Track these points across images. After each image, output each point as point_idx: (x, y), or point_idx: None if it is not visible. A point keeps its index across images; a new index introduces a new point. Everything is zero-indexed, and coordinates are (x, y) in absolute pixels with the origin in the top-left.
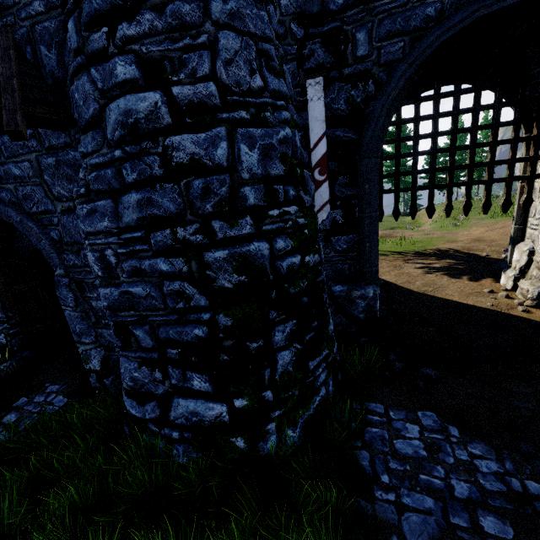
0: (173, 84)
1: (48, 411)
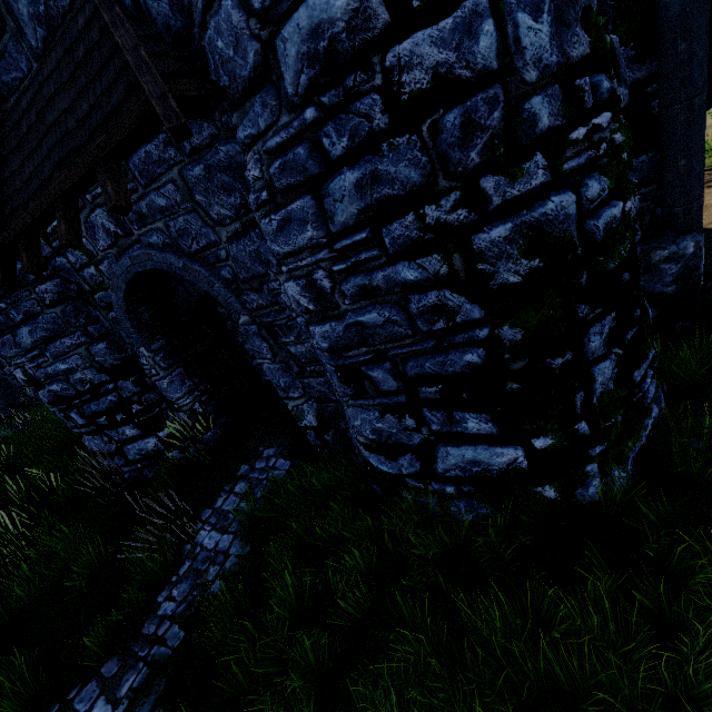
0: None
1: (276, 476)
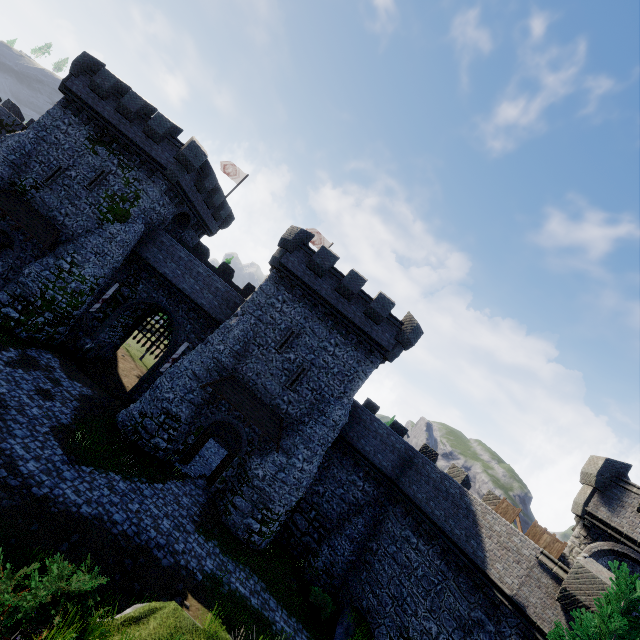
0: (74, 267)
1: None
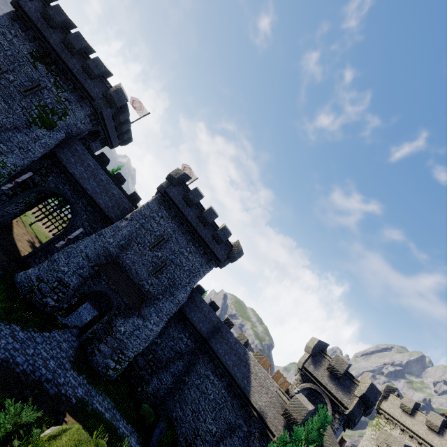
0: None
1: None
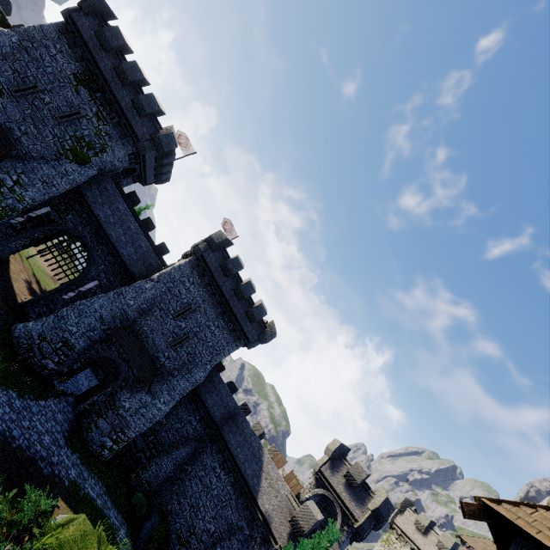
0: (17, 186)
1: None
